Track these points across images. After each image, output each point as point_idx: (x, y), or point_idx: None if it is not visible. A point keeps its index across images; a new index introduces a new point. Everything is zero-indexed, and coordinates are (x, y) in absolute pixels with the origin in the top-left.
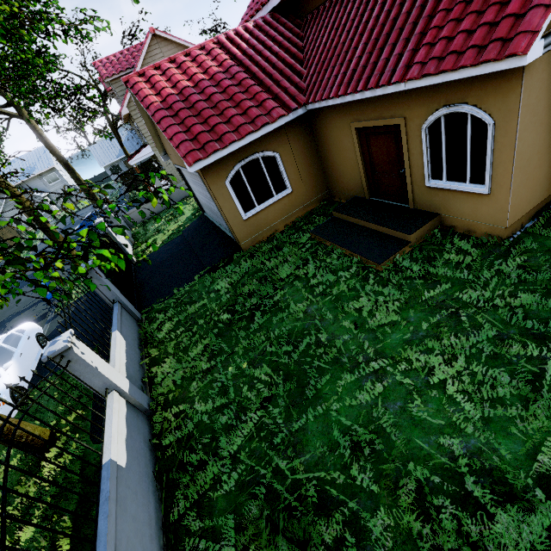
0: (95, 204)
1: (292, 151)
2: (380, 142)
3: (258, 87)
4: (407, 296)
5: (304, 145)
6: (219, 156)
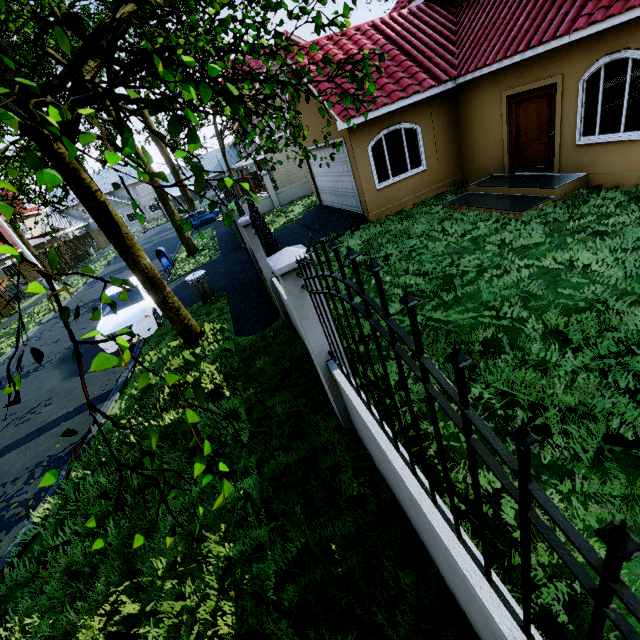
0: (192, 210)
1: (433, 127)
2: (531, 108)
3: (410, 62)
4: (551, 228)
5: (445, 123)
6: (370, 117)
